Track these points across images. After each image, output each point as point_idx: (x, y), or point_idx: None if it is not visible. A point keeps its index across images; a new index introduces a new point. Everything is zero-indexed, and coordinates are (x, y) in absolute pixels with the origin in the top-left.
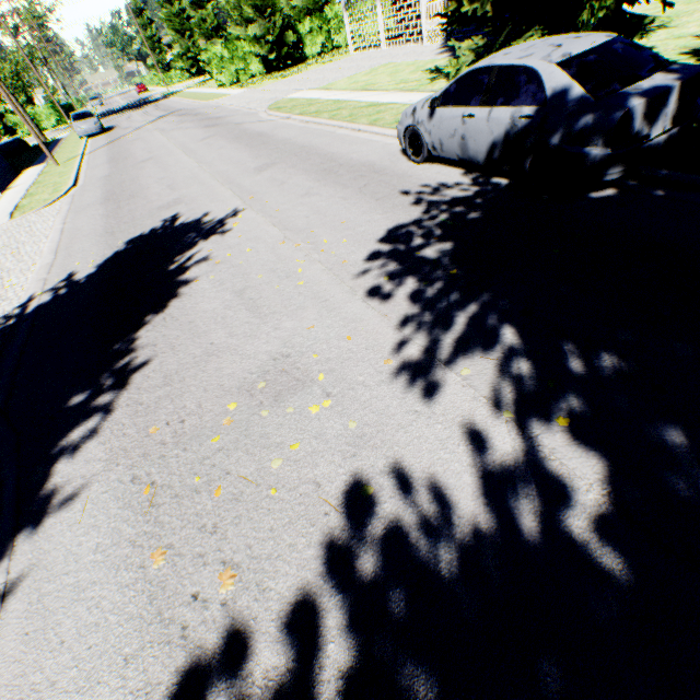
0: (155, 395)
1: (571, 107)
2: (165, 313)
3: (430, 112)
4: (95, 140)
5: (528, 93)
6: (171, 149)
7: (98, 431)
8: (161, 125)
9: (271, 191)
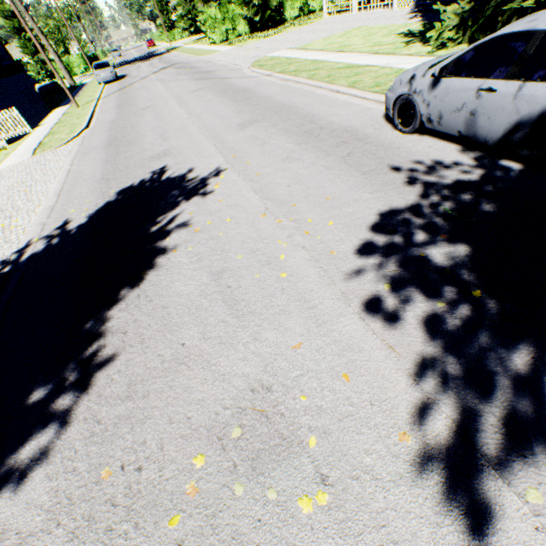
0: (115, 411)
1: None
2: (140, 288)
3: (433, 81)
4: (110, 86)
5: None
6: (167, 98)
7: (49, 453)
8: (162, 76)
9: (253, 151)
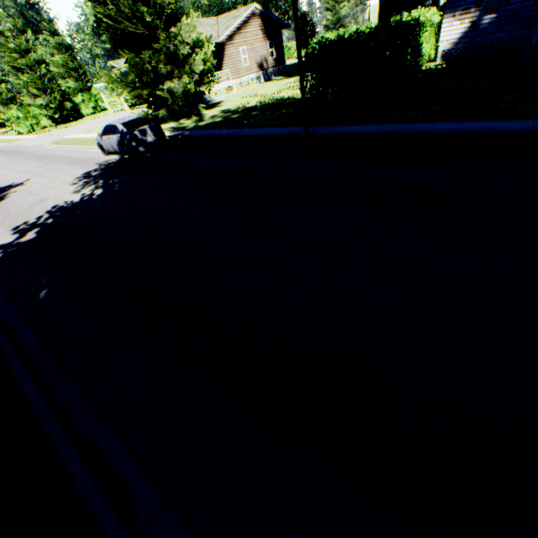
0: (1, 214)
1: (126, 134)
2: (0, 204)
3: (101, 138)
4: None
5: (118, 131)
6: None
7: None
8: None
9: (47, 172)
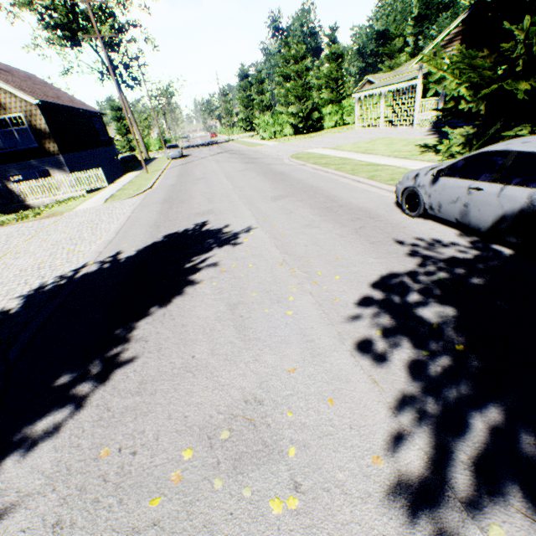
0: (124, 402)
1: None
2: (167, 308)
3: (433, 179)
4: (175, 161)
5: None
6: (218, 173)
7: (60, 429)
8: (217, 157)
9: (280, 217)
